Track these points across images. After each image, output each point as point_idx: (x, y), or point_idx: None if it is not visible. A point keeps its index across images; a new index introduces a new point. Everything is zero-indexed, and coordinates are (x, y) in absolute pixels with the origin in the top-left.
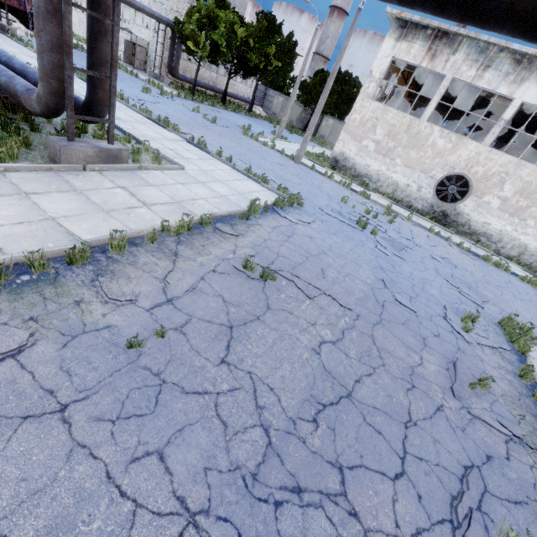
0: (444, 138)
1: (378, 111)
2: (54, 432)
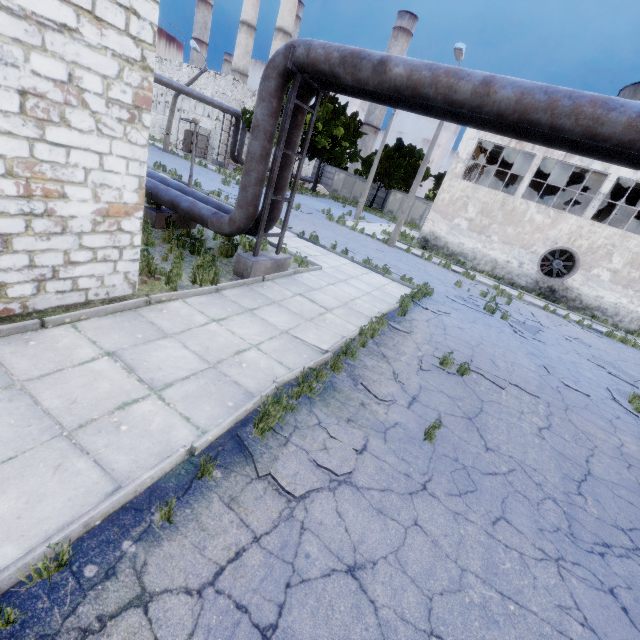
0: (541, 213)
1: (468, 190)
2: (434, 504)
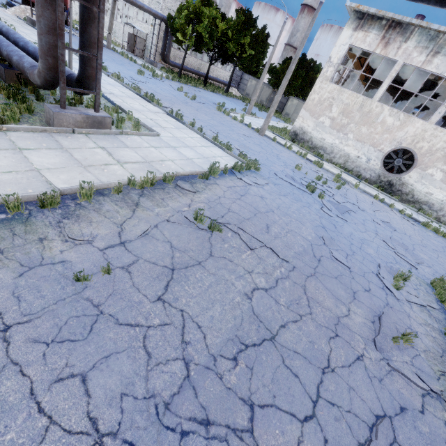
0: (393, 116)
1: (335, 92)
2: None
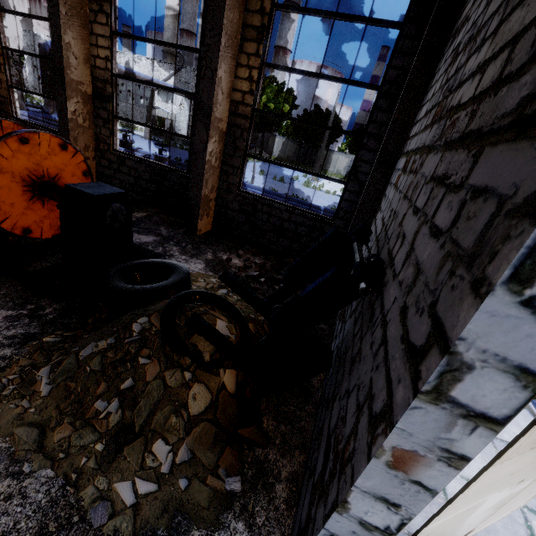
0: None
1: None
2: None
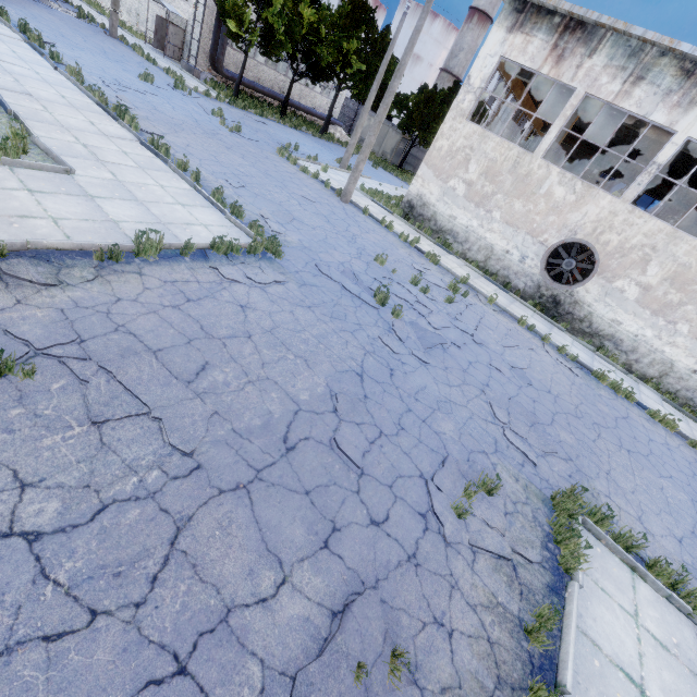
0: (565, 185)
1: (475, 137)
2: None
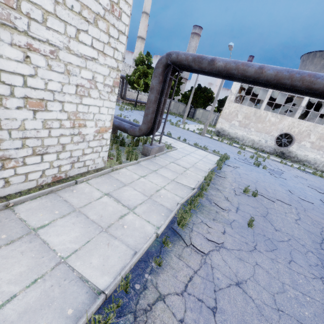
0: (274, 117)
1: (238, 107)
2: (261, 255)
